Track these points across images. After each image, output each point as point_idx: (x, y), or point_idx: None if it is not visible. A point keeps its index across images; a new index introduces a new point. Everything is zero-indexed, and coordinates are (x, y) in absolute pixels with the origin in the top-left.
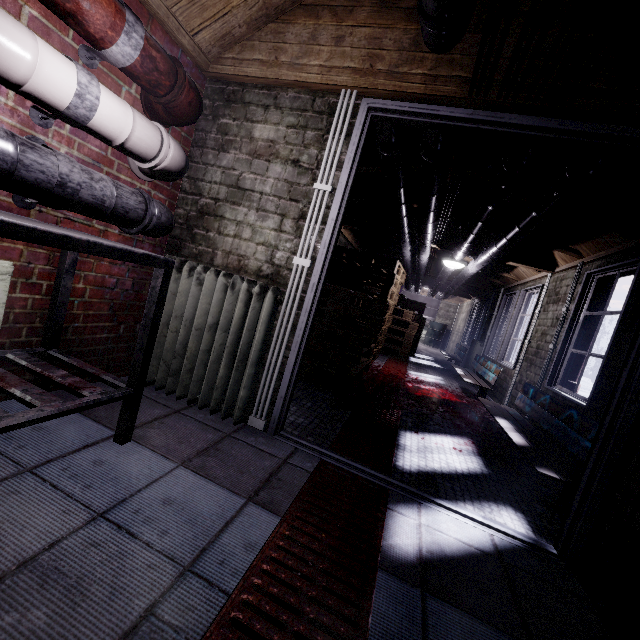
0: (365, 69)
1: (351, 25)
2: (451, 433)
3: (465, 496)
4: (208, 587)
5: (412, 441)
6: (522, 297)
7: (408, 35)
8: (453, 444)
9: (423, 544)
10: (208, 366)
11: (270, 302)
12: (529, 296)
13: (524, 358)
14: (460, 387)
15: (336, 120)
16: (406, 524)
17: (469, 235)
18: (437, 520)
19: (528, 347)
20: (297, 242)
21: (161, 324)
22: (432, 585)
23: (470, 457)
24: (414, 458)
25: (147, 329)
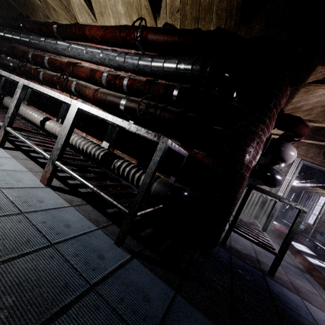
0: (304, 155)
1: (301, 144)
2: (299, 243)
3: (316, 258)
4: (291, 256)
5: (293, 243)
6: (316, 197)
7: (316, 151)
8: (303, 246)
9: (316, 263)
10: (253, 214)
11: (273, 202)
12: (319, 197)
13: (318, 222)
14: (286, 228)
15: (294, 163)
16: (310, 259)
17: (309, 181)
18: (315, 260)
19: (320, 218)
20: (279, 188)
21: (239, 201)
22: (322, 269)
23: (310, 251)
24: (298, 247)
25: (261, 208)
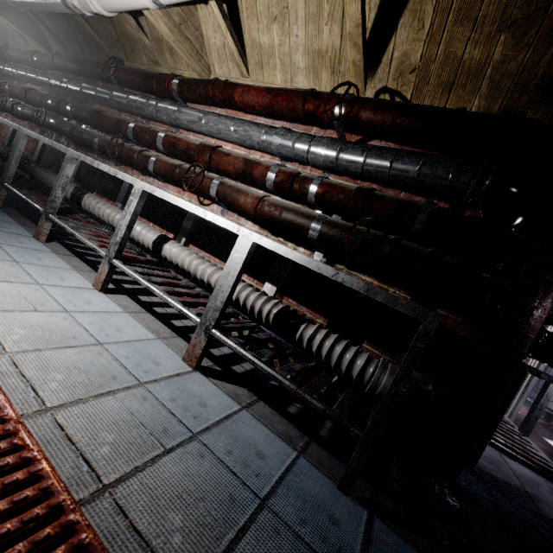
0: None
1: None
2: None
3: None
4: None
5: (552, 444)
6: None
7: None
8: None
9: None
10: None
11: None
12: None
13: None
14: (526, 408)
15: None
16: None
17: None
18: None
19: None
20: None
21: None
22: None
23: None
24: None
25: None
